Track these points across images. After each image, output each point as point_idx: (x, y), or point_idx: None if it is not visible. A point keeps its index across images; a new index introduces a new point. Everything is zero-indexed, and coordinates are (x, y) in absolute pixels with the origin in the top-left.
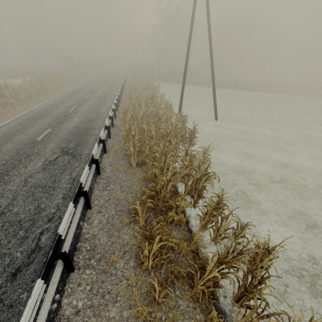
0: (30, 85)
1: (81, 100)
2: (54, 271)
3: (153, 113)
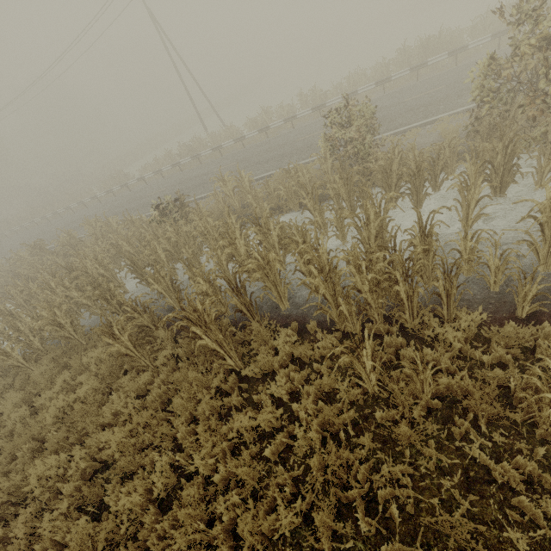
0: (15, 257)
1: (121, 205)
2: None
3: (226, 132)
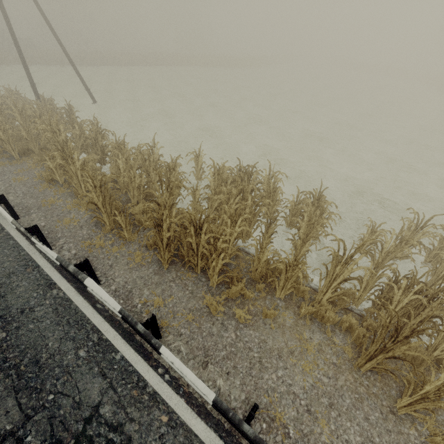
0: None
1: None
2: (0, 223)
3: None
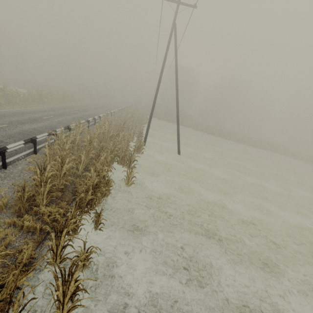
0: (29, 94)
1: (64, 113)
2: None
3: (110, 133)
